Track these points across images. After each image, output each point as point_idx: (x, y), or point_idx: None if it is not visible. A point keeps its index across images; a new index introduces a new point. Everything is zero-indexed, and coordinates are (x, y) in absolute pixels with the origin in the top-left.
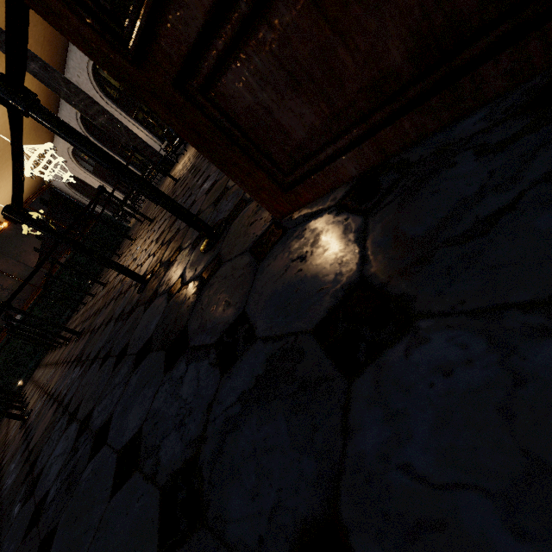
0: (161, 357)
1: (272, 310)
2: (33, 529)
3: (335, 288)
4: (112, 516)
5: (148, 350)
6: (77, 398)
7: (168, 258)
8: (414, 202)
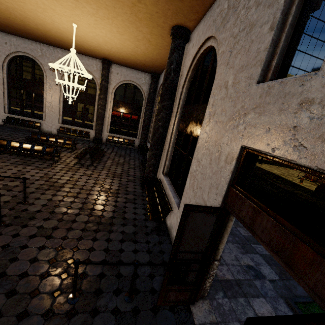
0: None
1: None
2: None
3: None
4: None
5: None
6: None
7: (91, 290)
8: (179, 315)
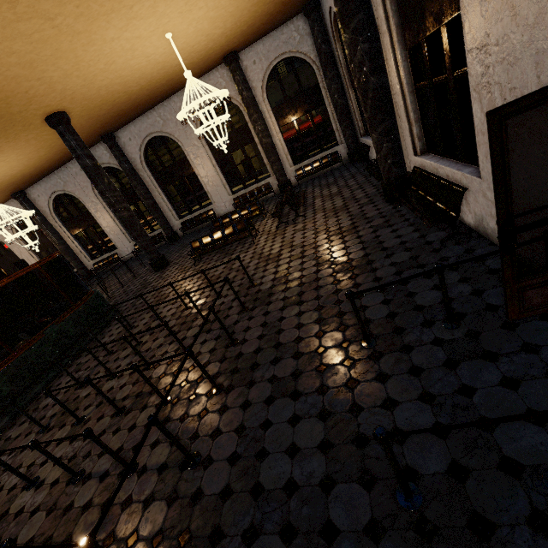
0: (479, 360)
1: (541, 340)
2: (450, 431)
3: None
4: (525, 392)
5: (457, 362)
6: (370, 400)
7: (388, 332)
8: None
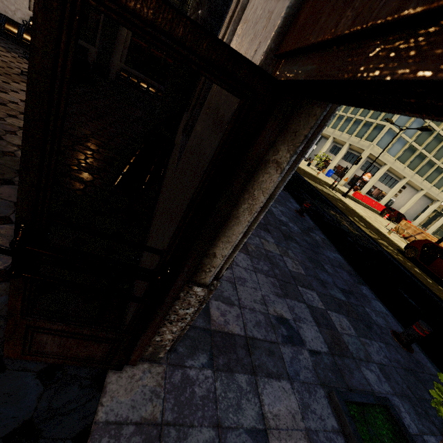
0: None
1: None
2: None
3: (20, 419)
4: None
5: None
6: None
7: None
8: (60, 392)
